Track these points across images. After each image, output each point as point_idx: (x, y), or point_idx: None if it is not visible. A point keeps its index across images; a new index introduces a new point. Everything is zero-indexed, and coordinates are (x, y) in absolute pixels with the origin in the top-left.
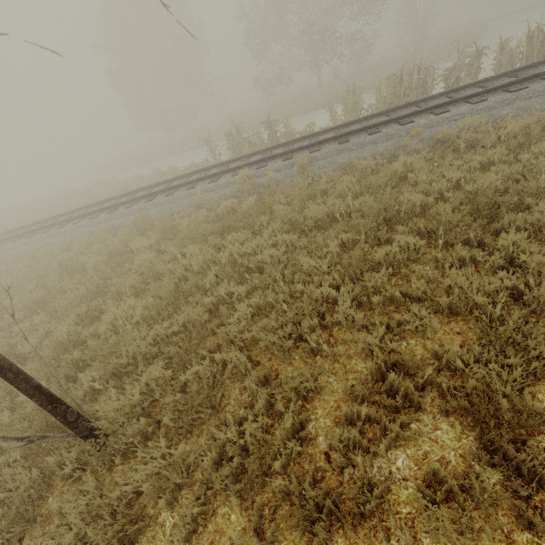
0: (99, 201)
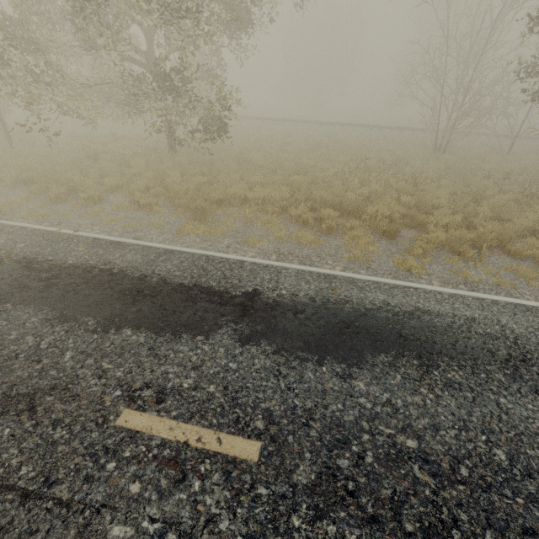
0: (370, 124)
